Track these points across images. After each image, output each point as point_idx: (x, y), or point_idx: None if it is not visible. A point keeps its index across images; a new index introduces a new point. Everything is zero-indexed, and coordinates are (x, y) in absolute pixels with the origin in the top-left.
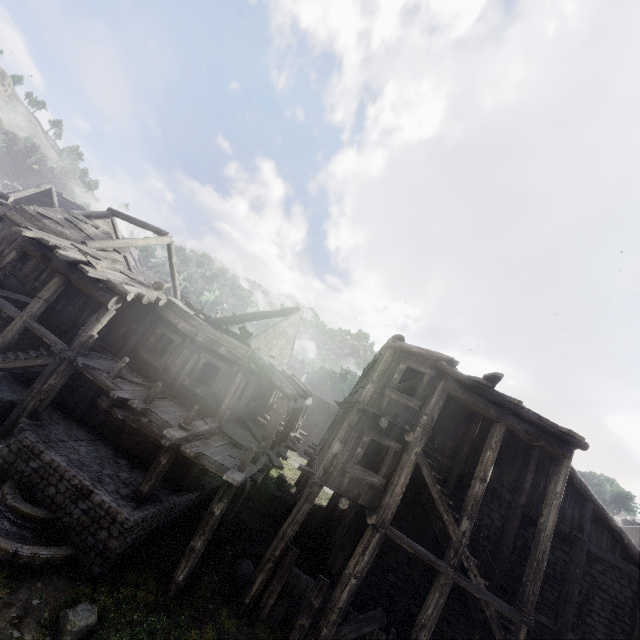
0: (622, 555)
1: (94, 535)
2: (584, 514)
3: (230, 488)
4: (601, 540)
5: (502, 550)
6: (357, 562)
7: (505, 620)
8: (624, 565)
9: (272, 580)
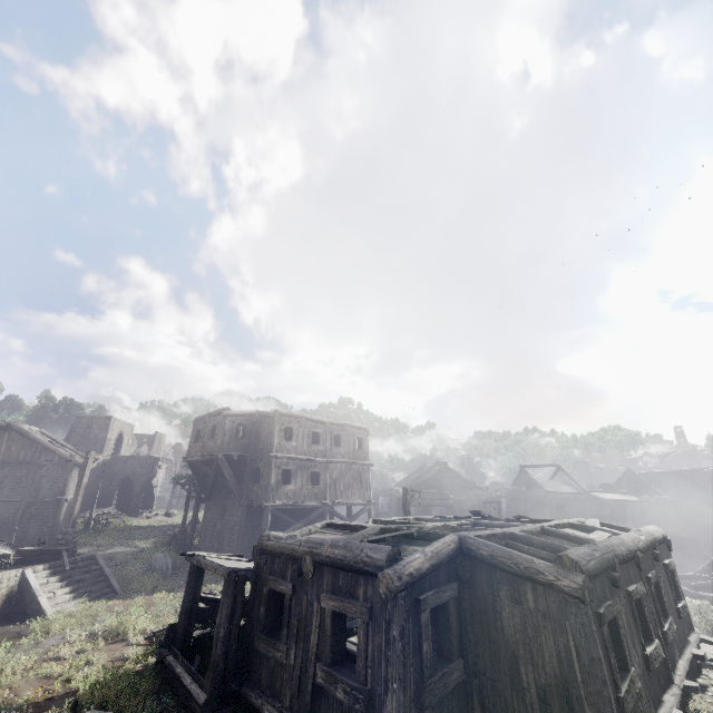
0: None
1: None
2: None
3: None
4: None
5: None
6: None
7: None
8: None
9: None
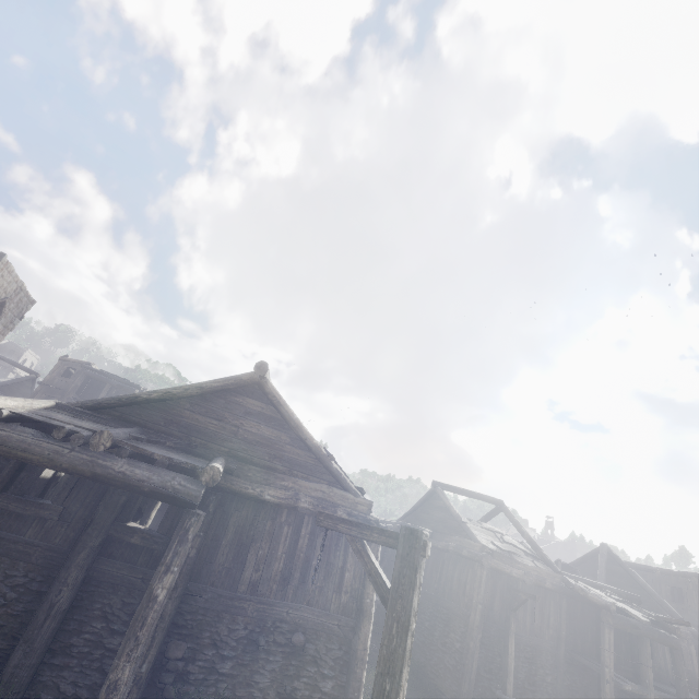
0: None
1: None
2: None
3: None
4: None
5: None
6: None
7: None
8: None
9: None
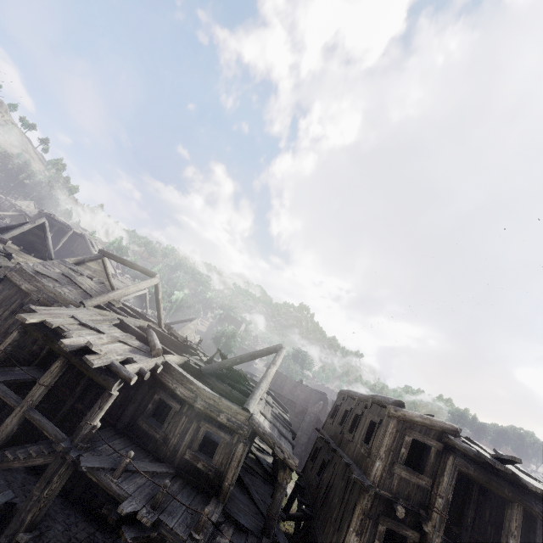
0: None
1: None
2: None
3: None
4: None
5: None
6: None
7: None
8: None
9: None
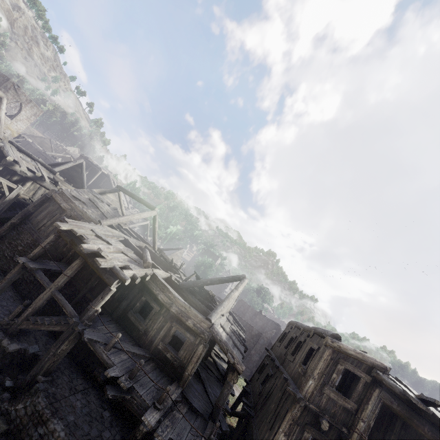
0: None
1: None
2: None
3: None
4: None
5: None
6: None
7: None
8: None
9: None
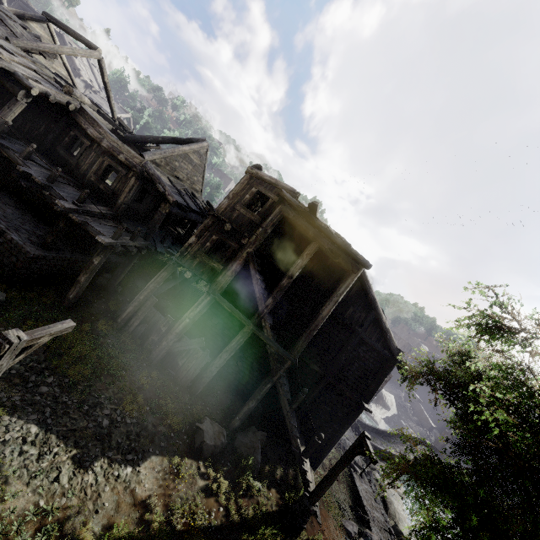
0: (383, 345)
1: (7, 258)
2: (367, 317)
3: (106, 249)
4: (373, 334)
5: (304, 328)
6: (192, 311)
7: (279, 357)
8: (381, 350)
9: (138, 313)
